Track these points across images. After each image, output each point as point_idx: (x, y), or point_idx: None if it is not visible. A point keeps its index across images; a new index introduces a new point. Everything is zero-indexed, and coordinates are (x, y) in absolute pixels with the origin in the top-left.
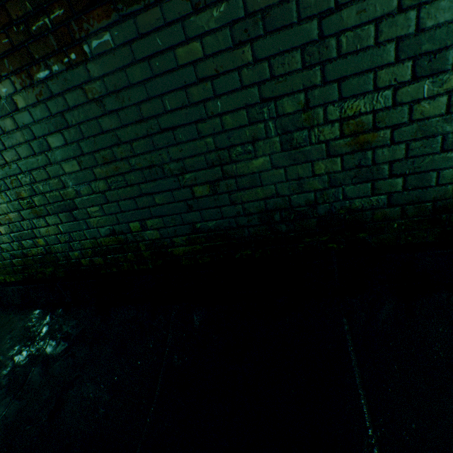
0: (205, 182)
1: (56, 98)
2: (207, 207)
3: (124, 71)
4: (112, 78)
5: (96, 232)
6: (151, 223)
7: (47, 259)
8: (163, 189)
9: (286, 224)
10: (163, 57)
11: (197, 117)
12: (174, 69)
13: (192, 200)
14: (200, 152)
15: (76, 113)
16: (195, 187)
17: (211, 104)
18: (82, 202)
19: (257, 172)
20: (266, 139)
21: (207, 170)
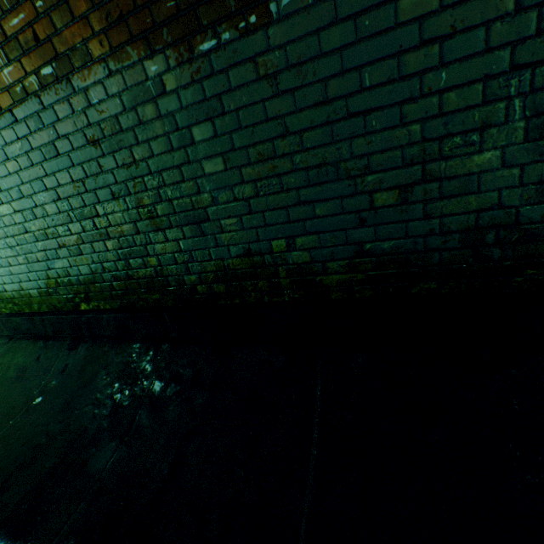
0: (393, 187)
1: (216, 76)
2: (387, 222)
3: (316, 35)
4: (297, 46)
5: (225, 251)
6: (301, 241)
7: (155, 283)
8: (329, 196)
9: (501, 248)
10: (377, 13)
11: (404, 96)
12: (389, 29)
13: (368, 212)
14: (397, 145)
15: (238, 95)
16: (376, 194)
17: (431, 76)
18: (216, 211)
19: (477, 172)
20: (503, 125)
21: (399, 171)
